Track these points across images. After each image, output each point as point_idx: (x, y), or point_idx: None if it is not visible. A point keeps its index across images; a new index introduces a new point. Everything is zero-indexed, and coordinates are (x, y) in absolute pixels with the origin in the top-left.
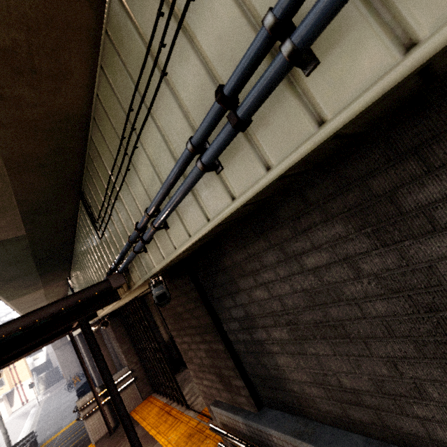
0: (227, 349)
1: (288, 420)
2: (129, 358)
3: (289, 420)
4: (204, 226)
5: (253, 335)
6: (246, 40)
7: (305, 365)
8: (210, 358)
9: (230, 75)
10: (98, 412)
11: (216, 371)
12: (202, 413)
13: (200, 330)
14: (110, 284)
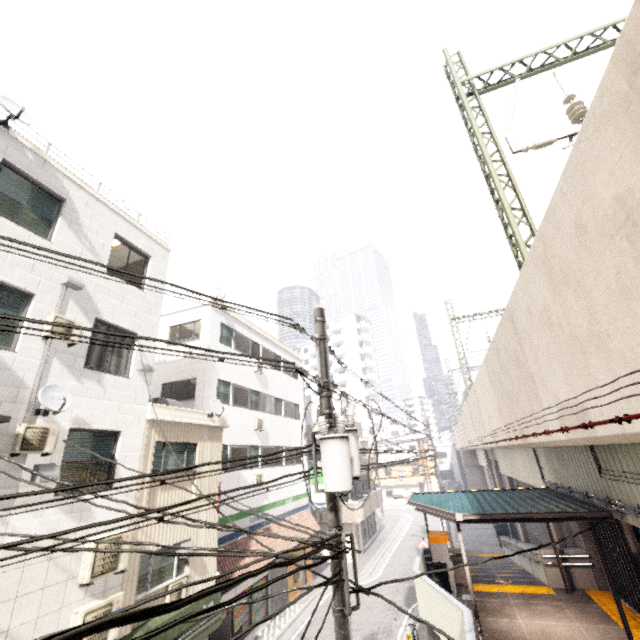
0: None
1: None
2: (587, 544)
3: None
4: None
5: None
6: None
7: None
8: None
9: None
10: (555, 568)
11: None
12: None
13: None
14: (610, 514)
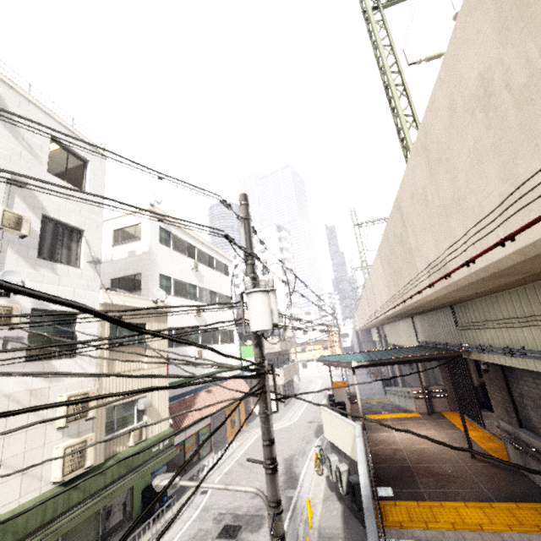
0: (510, 401)
1: (529, 433)
2: (445, 382)
3: (529, 433)
4: (505, 363)
5: (522, 400)
6: (518, 344)
7: (537, 417)
8: (502, 401)
9: (515, 345)
10: (422, 400)
11: (504, 407)
12: (494, 434)
13: (500, 389)
14: (461, 353)
